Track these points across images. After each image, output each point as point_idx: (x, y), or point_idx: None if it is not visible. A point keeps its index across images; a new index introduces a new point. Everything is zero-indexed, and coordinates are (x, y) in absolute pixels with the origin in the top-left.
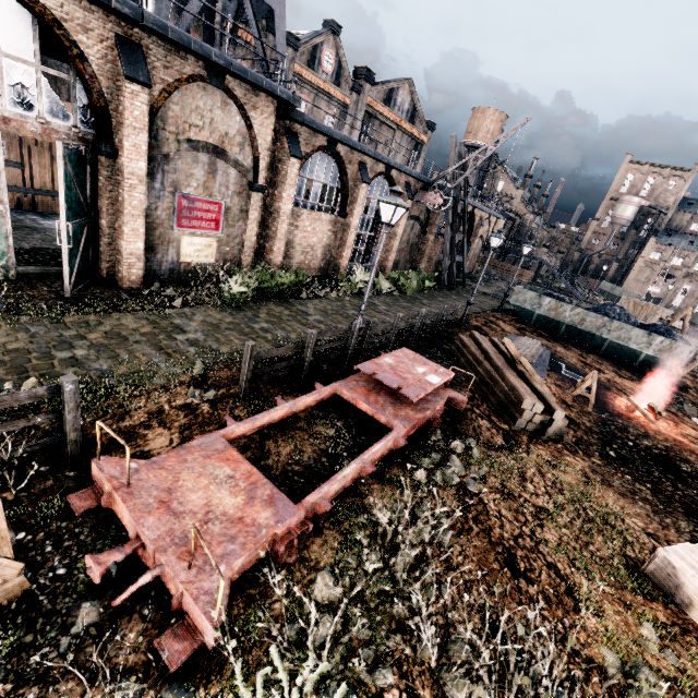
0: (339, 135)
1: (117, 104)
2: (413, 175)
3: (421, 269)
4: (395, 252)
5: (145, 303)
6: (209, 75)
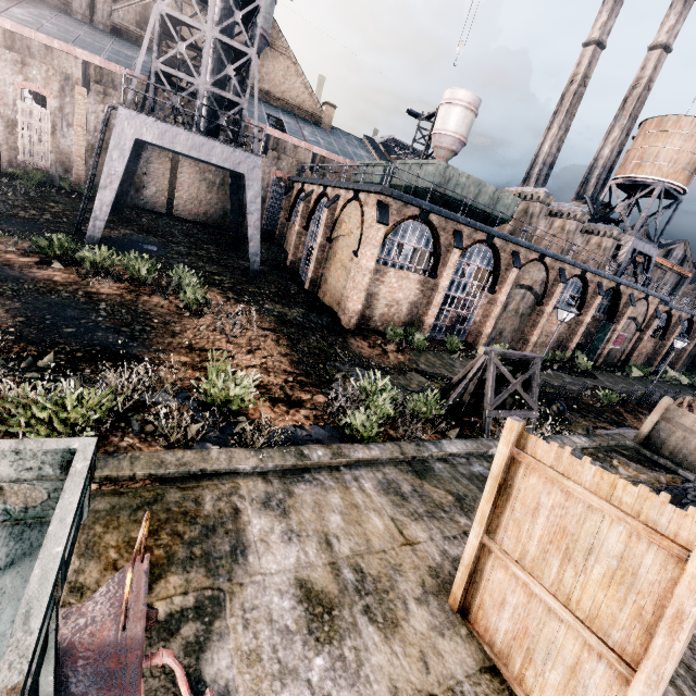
0: (678, 308)
1: (620, 310)
2: None
3: None
4: (682, 360)
5: (609, 372)
6: (645, 297)
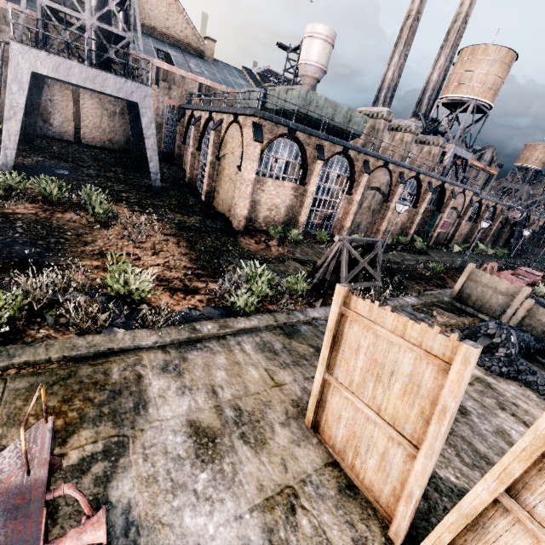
0: (486, 198)
1: (445, 202)
2: (506, 206)
3: (499, 245)
4: (489, 237)
5: (438, 250)
6: (463, 191)
